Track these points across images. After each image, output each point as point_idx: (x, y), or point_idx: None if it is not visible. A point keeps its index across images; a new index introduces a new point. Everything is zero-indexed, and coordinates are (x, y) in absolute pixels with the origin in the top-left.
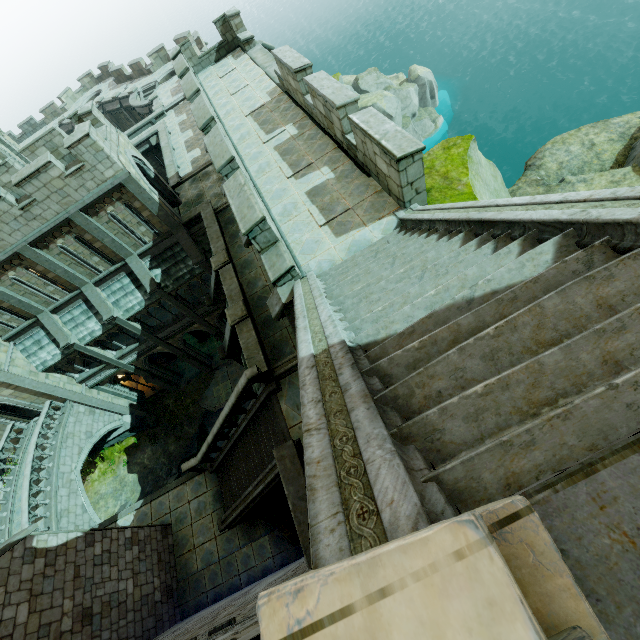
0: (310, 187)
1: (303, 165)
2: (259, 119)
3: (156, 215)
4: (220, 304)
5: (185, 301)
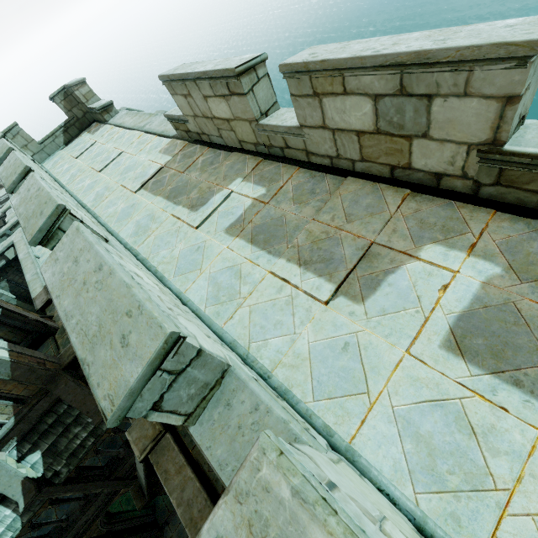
0: (443, 322)
1: (348, 256)
2: (163, 189)
3: (9, 379)
4: (161, 490)
5: (95, 470)
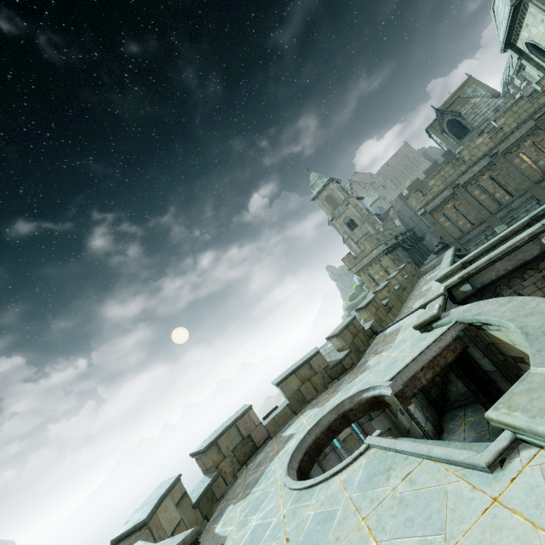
0: None
1: None
2: None
3: None
4: None
5: None
